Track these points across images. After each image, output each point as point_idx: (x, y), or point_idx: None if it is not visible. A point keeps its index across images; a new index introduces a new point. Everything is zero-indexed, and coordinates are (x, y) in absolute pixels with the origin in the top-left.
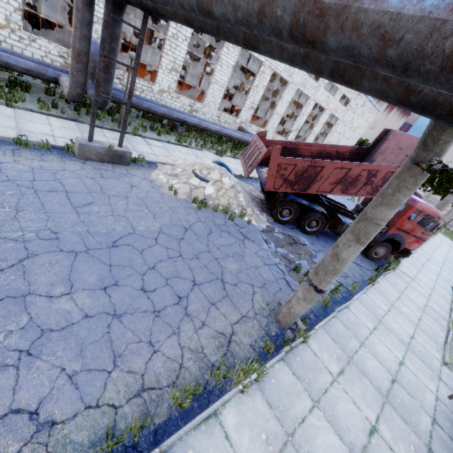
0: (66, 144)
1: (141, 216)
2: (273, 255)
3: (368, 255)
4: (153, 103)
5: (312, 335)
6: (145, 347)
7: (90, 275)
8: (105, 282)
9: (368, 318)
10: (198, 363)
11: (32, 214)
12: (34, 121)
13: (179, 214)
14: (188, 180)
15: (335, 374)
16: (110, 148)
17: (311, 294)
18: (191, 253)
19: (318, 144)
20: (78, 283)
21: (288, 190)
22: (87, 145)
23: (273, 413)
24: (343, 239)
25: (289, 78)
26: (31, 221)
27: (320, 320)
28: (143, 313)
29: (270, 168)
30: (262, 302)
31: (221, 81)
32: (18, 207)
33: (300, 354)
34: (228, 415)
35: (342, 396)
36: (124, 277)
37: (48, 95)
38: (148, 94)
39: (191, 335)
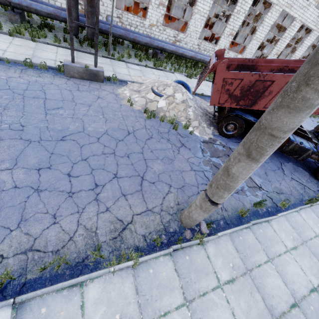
0: (58, 65)
1: (95, 120)
2: (205, 163)
3: (317, 176)
4: (139, 35)
5: (213, 239)
6: (48, 218)
7: (33, 158)
8: (42, 164)
9: (290, 236)
10: (87, 240)
11: (13, 112)
12: (46, 50)
13: (128, 121)
14: (146, 94)
15: (223, 281)
16: (86, 68)
17: (206, 204)
18: (124, 152)
19: (280, 60)
20: (21, 163)
21: (233, 105)
22: (69, 65)
23: (137, 299)
24: (235, 152)
25: (274, 0)
26: (10, 116)
27: (229, 228)
28: (59, 192)
29: (216, 83)
30: (173, 201)
31: (203, 11)
32: (6, 107)
33: (191, 254)
34: (92, 289)
35: (221, 304)
36: (58, 163)
37: (65, 33)
38: (141, 29)
39: (92, 216)
